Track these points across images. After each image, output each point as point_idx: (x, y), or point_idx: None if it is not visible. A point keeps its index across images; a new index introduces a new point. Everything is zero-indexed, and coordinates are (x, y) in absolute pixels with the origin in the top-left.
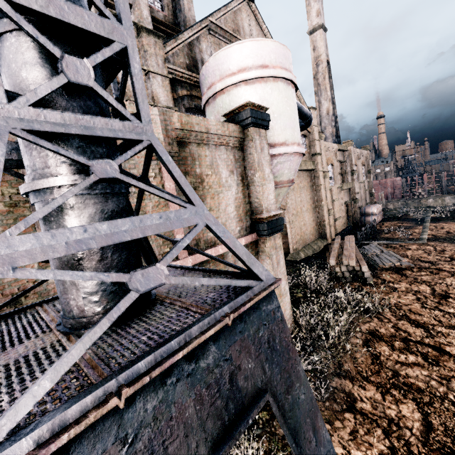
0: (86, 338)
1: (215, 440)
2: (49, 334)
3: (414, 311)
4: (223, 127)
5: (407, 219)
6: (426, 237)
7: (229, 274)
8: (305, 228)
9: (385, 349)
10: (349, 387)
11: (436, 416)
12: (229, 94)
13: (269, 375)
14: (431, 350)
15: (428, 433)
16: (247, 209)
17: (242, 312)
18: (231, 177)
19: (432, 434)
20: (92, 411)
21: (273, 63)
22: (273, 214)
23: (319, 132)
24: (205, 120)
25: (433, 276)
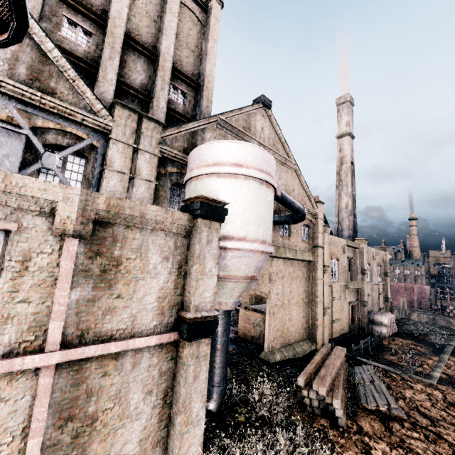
0: None
1: None
2: None
3: None
4: (166, 214)
5: (424, 341)
6: (437, 376)
7: None
8: (290, 324)
9: None
10: None
11: None
12: (201, 182)
13: None
14: None
15: None
16: (176, 301)
17: None
18: (163, 264)
19: None
20: None
21: (248, 163)
22: (201, 315)
23: (324, 225)
24: (143, 205)
25: (426, 445)
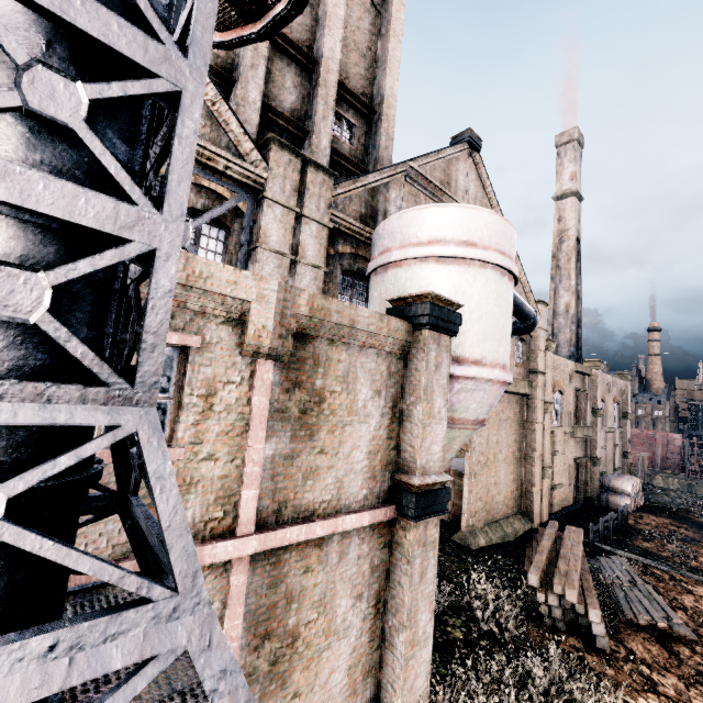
0: None
1: None
2: None
3: None
4: (381, 322)
5: (689, 520)
6: None
7: None
8: (496, 490)
9: None
10: None
11: None
12: (407, 270)
13: None
14: None
15: None
16: (390, 459)
17: None
18: (374, 400)
19: None
20: None
21: (485, 242)
22: (432, 481)
23: (547, 339)
24: (353, 308)
25: None
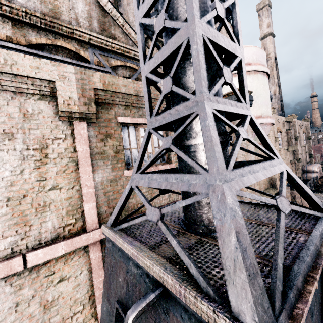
0: (280, 238)
1: None
2: (185, 234)
3: None
4: None
5: None
6: None
7: None
8: None
9: None
10: None
11: None
12: None
13: None
14: None
15: None
16: None
17: None
18: None
19: None
20: (308, 286)
21: (254, 61)
22: None
23: (272, 108)
24: None
25: None
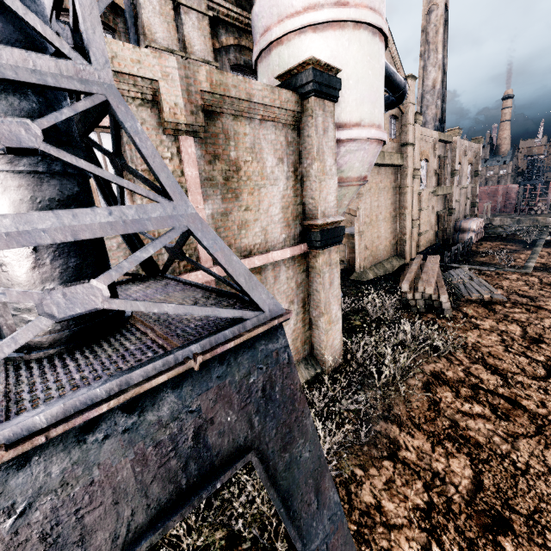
0: None
1: (163, 506)
2: None
3: (494, 355)
4: (273, 94)
5: (514, 240)
6: (532, 266)
7: (232, 298)
8: (378, 242)
9: (448, 395)
10: (395, 433)
11: (490, 476)
12: (289, 46)
13: (259, 429)
14: (503, 402)
15: (476, 492)
16: (298, 212)
17: (222, 353)
18: (279, 167)
19: (480, 494)
20: None
21: None
22: (331, 221)
23: (416, 113)
24: (247, 81)
25: (529, 315)
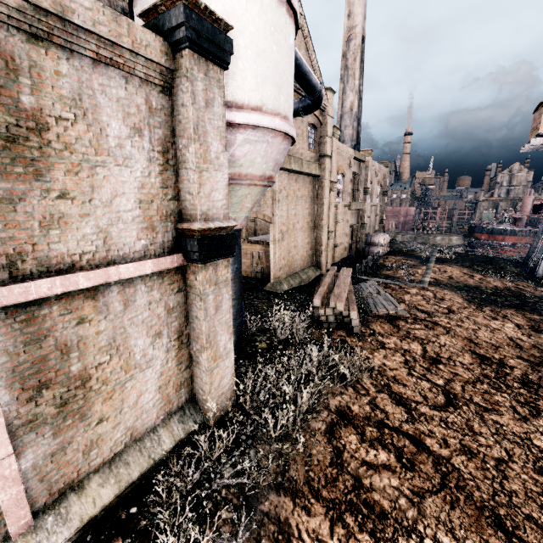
0: None
1: None
2: None
3: (399, 380)
4: (116, 24)
5: (413, 256)
6: (428, 281)
7: None
8: (295, 251)
9: (353, 439)
10: (287, 512)
11: None
12: None
13: None
14: (408, 444)
15: None
16: (170, 209)
17: None
18: (134, 140)
19: None
20: None
21: None
22: (215, 225)
23: (334, 127)
24: None
25: (427, 332)
